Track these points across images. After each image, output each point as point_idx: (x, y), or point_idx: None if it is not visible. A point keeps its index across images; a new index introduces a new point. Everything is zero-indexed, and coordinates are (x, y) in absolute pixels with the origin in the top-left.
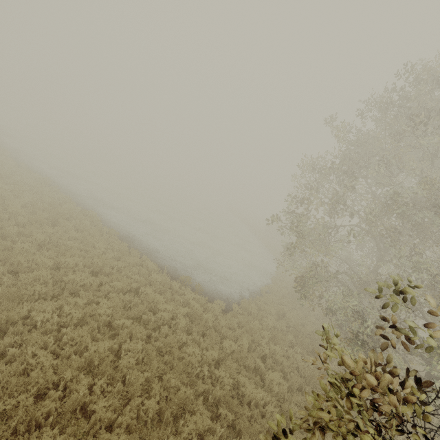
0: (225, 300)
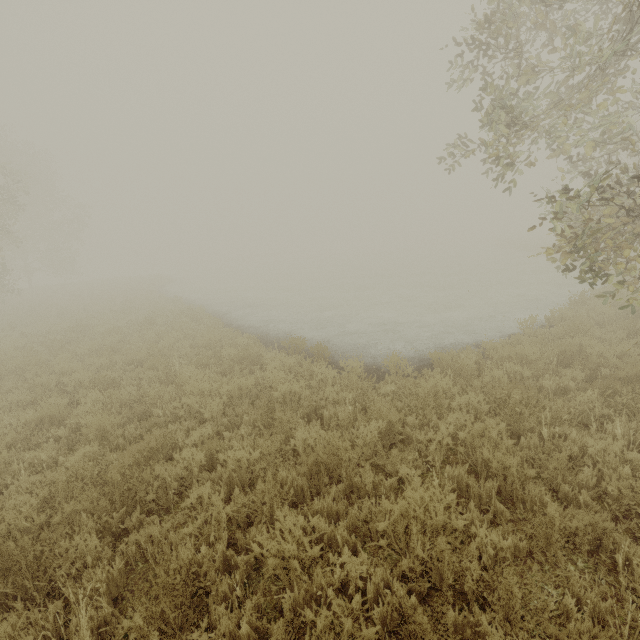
0: (398, 364)
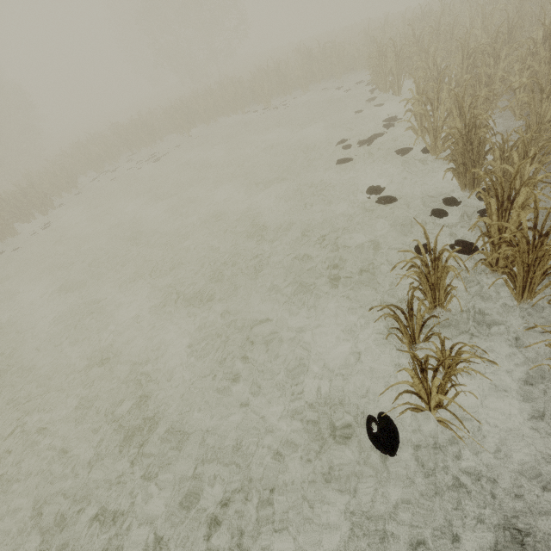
0: None
